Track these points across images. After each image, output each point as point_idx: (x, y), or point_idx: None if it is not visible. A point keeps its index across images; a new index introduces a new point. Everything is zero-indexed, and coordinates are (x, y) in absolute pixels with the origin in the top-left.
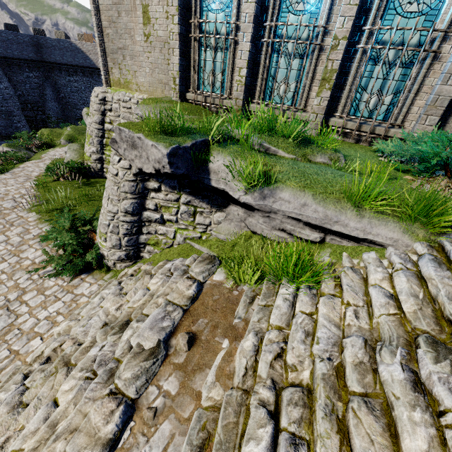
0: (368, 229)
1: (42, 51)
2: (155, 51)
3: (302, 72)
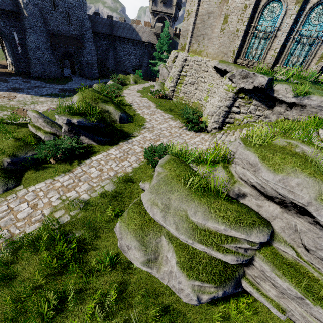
0: None
1: (113, 29)
2: (224, 37)
3: (310, 53)
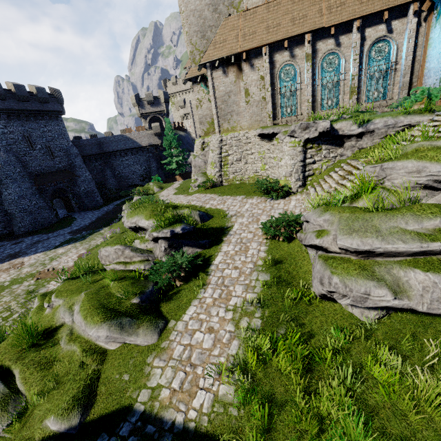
0: (411, 120)
1: (103, 147)
2: (252, 107)
3: (339, 92)
